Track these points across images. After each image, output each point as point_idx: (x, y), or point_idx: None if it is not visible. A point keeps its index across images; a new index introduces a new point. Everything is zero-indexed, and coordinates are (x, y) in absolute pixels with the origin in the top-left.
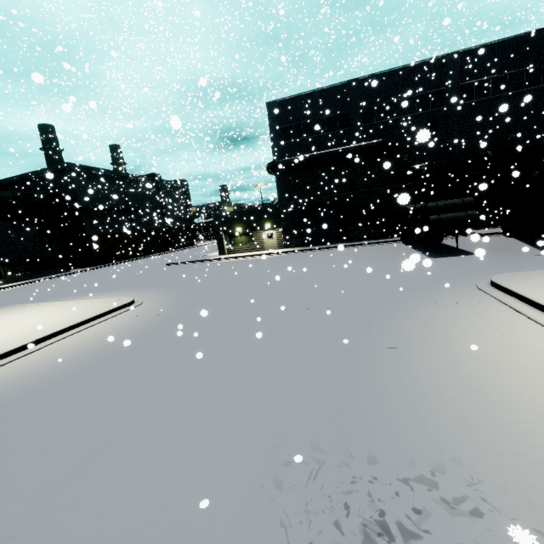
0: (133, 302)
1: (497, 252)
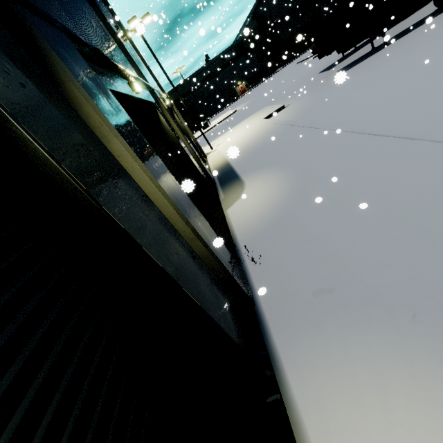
0: (234, 112)
1: (336, 67)
